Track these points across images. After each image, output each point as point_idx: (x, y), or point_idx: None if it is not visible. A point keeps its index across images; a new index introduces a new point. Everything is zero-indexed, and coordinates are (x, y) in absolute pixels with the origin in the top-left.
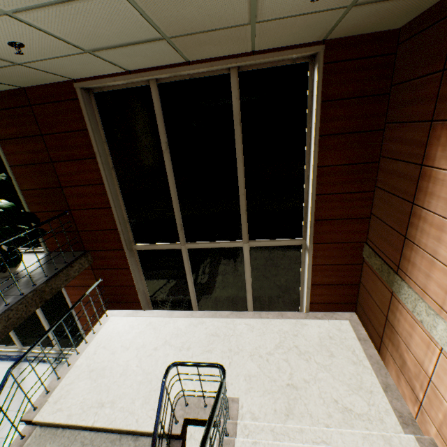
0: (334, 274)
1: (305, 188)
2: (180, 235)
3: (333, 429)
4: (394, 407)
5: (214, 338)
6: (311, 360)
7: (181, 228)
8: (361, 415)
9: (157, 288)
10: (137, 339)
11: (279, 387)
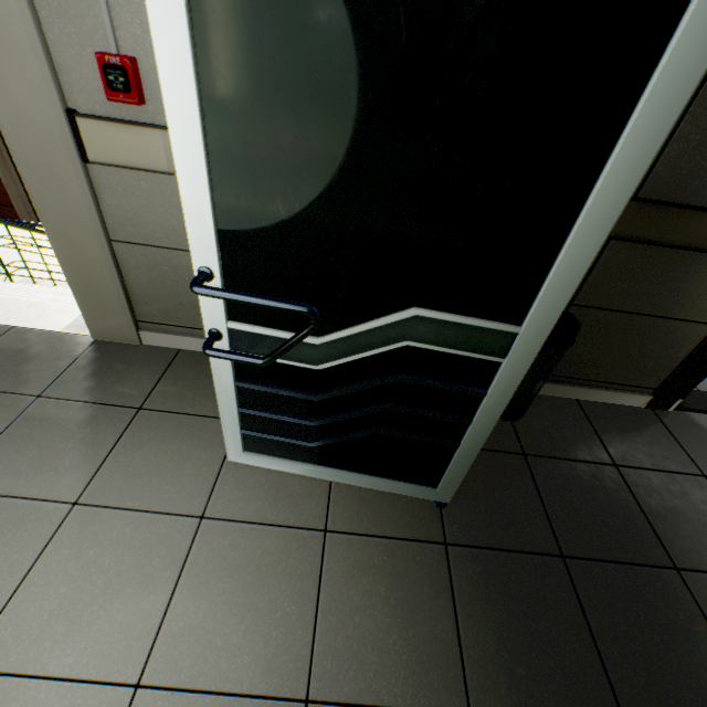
0: None
1: None
2: None
3: None
4: None
5: None
6: None
7: None
8: None
9: None
10: (1, 240)
11: None
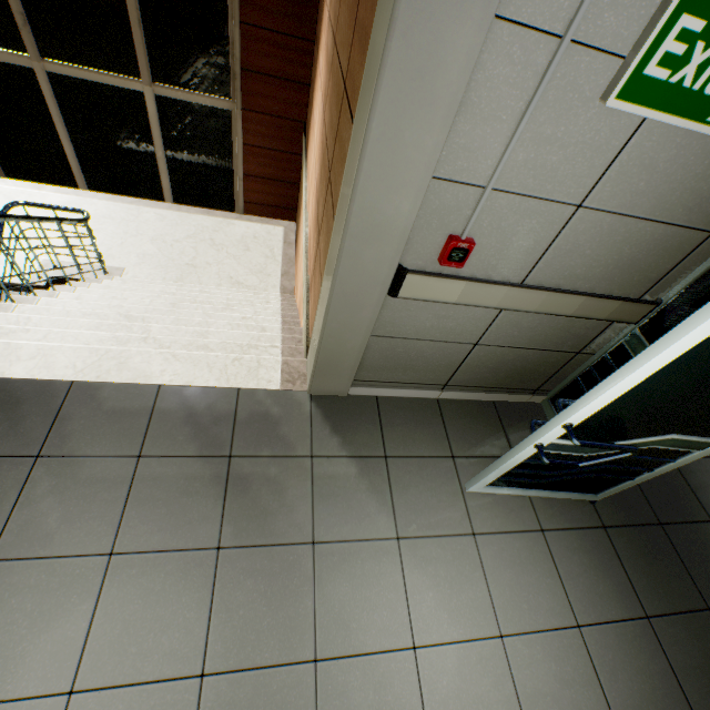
0: (271, 164)
1: (230, 9)
2: (25, 37)
3: (213, 287)
4: (283, 285)
5: (106, 220)
6: (223, 251)
7: (23, 22)
8: (250, 287)
9: (6, 142)
10: None
11: (177, 265)
